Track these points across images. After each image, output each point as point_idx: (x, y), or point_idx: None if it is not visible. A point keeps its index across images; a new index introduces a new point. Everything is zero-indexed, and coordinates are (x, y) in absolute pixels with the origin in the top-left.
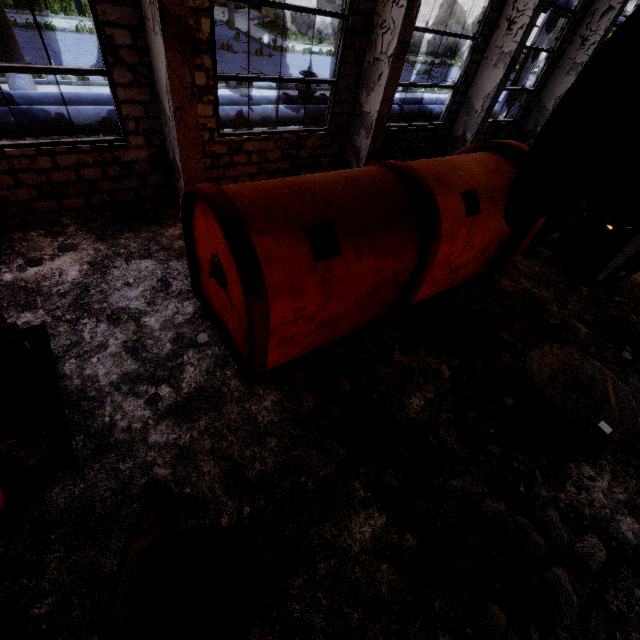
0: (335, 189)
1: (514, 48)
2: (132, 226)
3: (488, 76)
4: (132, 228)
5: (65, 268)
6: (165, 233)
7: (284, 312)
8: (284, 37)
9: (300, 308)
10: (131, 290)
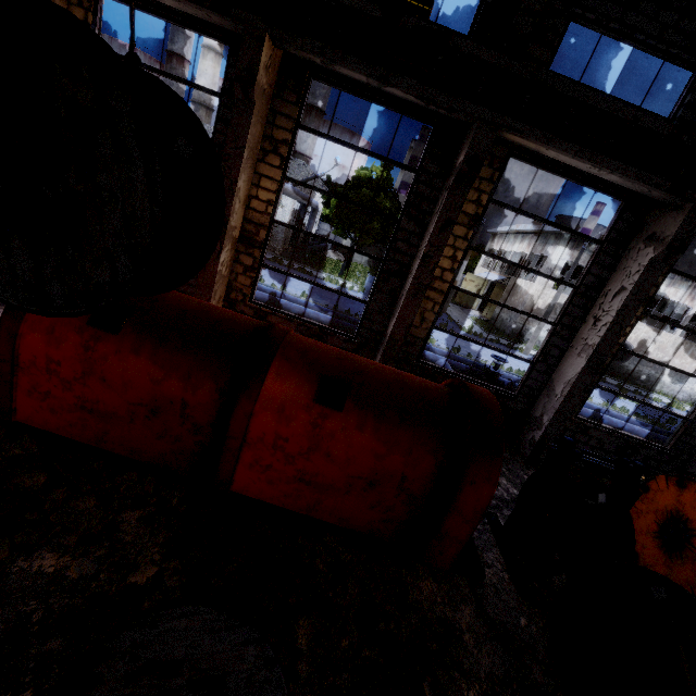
0: (177, 300)
1: (597, 341)
2: None
3: (571, 363)
4: None
5: None
6: None
7: (37, 351)
8: (485, 329)
9: (55, 359)
10: None
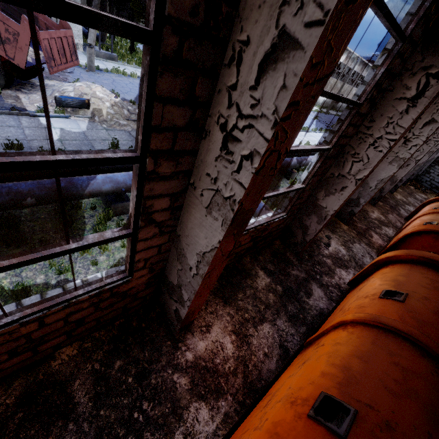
0: None
1: (435, 150)
2: (333, 225)
3: None
4: (334, 226)
5: (338, 248)
6: (344, 228)
7: None
8: None
9: None
10: (366, 258)
